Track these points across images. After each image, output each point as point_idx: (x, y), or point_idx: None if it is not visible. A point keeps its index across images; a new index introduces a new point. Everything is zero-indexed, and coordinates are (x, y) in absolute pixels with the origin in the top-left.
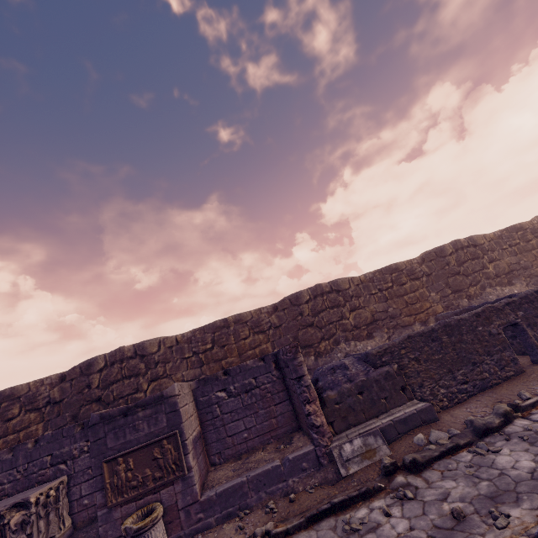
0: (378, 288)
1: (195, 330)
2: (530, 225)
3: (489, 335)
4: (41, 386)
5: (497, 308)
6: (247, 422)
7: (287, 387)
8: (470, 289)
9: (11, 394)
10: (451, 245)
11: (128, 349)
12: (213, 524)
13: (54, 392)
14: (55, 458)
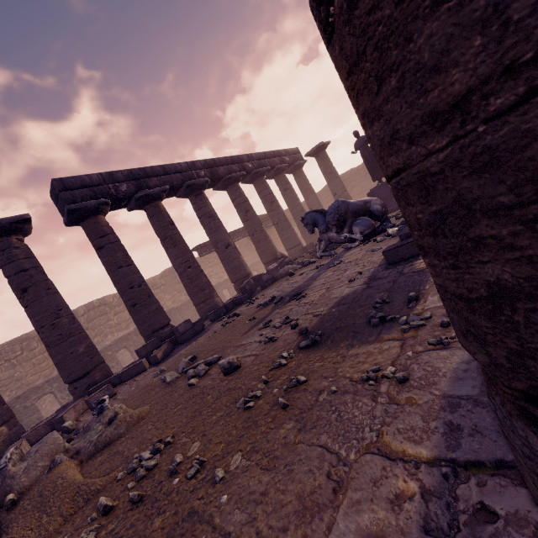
0: (6, 359)
1: None
2: (152, 281)
3: (24, 409)
4: None
5: (37, 387)
6: None
7: None
8: (95, 339)
9: None
10: (85, 308)
11: None
12: None
13: None
14: None
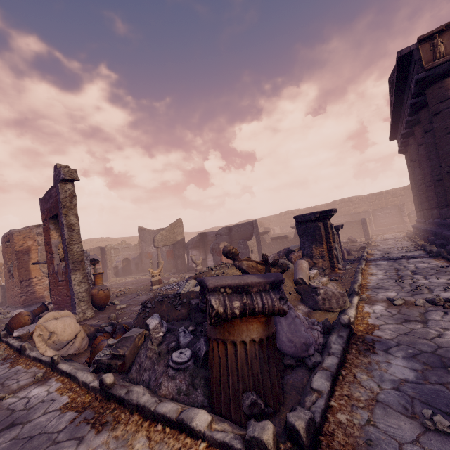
0: None
1: (369, 195)
2: None
3: None
4: (322, 206)
5: None
6: (386, 220)
7: (400, 214)
8: None
9: (315, 208)
10: None
11: (346, 199)
12: (377, 233)
13: (325, 208)
14: (338, 221)
